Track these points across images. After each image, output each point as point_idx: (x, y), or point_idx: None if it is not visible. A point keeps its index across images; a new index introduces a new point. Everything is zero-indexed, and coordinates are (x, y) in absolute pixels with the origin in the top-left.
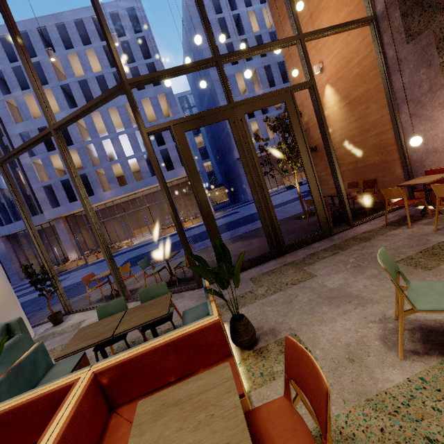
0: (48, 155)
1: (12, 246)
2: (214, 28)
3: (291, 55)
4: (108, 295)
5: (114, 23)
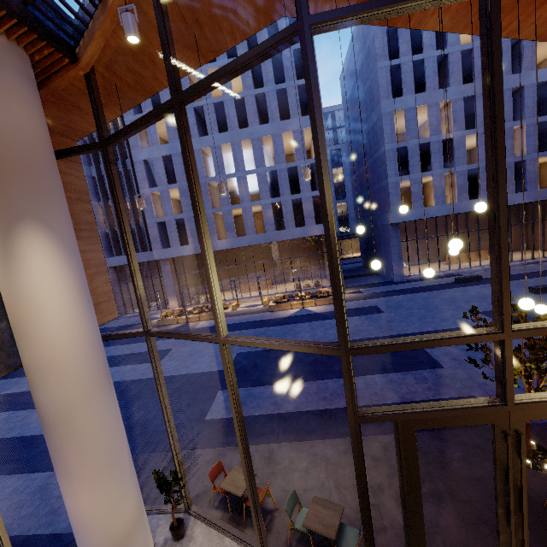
0: (168, 188)
1: (118, 278)
2: (402, 37)
3: None
4: (233, 495)
5: (268, 28)
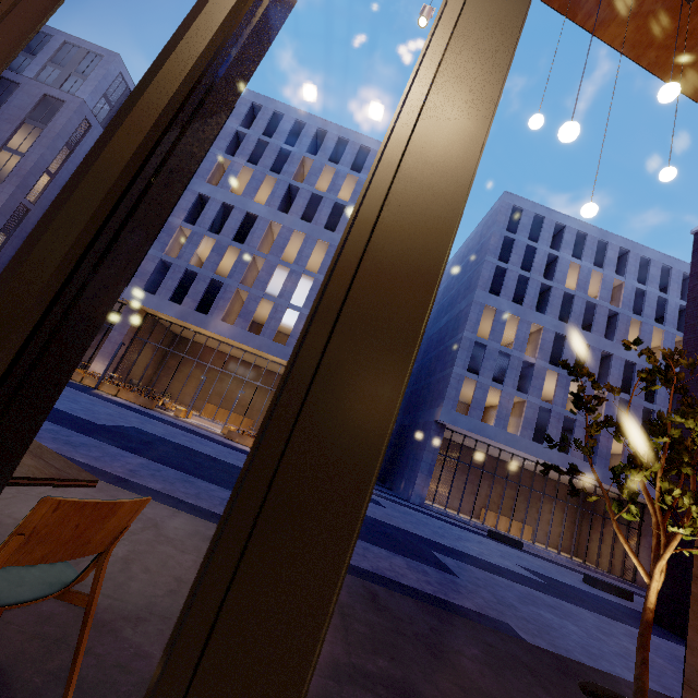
0: (205, 233)
1: None
2: (516, 250)
3: None
4: None
5: None
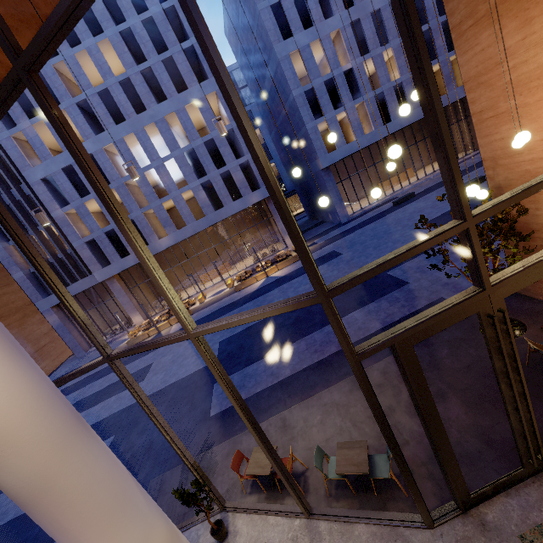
0: (83, 201)
1: (66, 315)
2: None
3: (482, 85)
4: (262, 475)
5: None
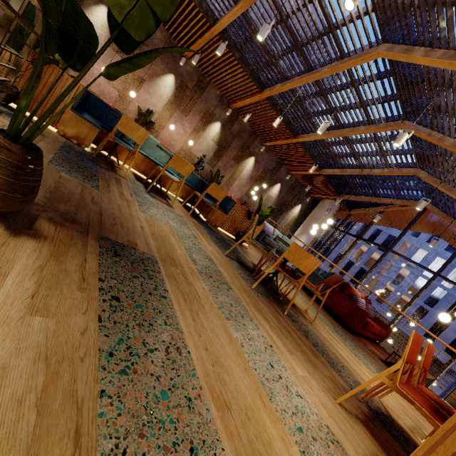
0: (363, 243)
1: None
2: None
3: None
4: None
5: None
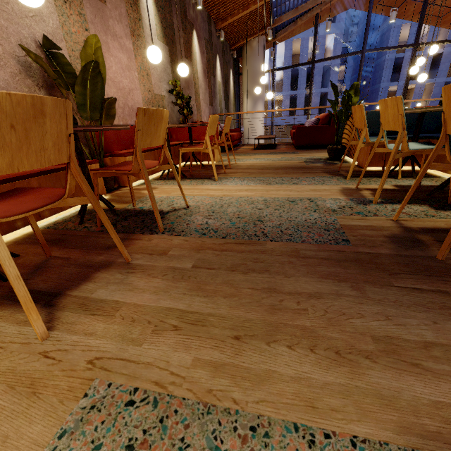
0: None
1: None
2: None
3: None
4: None
5: None
